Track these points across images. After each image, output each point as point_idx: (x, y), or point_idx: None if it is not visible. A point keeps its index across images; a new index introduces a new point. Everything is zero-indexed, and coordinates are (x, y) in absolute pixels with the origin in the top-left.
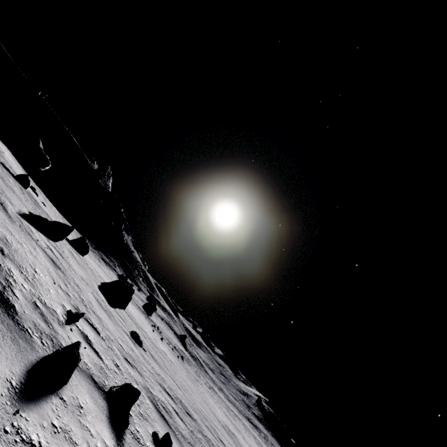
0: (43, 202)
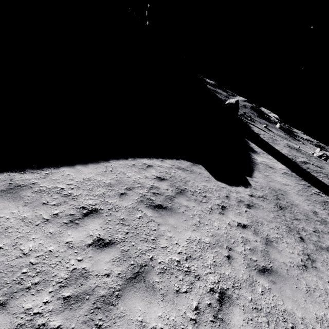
0: None
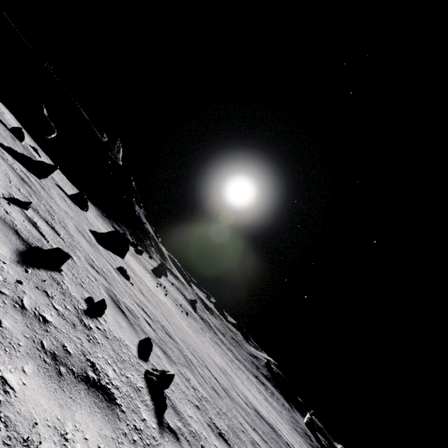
0: None
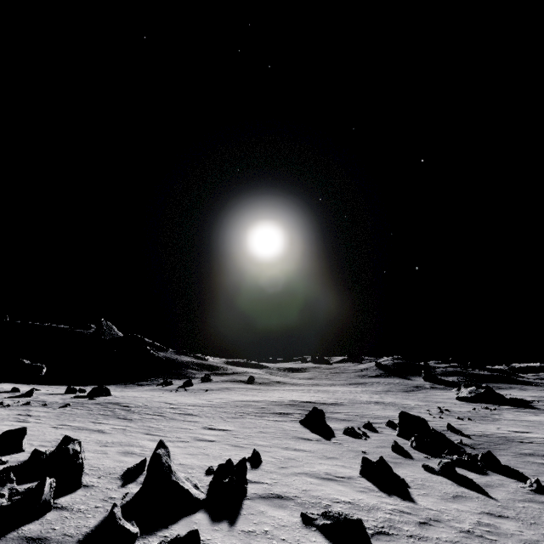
0: (47, 390)
